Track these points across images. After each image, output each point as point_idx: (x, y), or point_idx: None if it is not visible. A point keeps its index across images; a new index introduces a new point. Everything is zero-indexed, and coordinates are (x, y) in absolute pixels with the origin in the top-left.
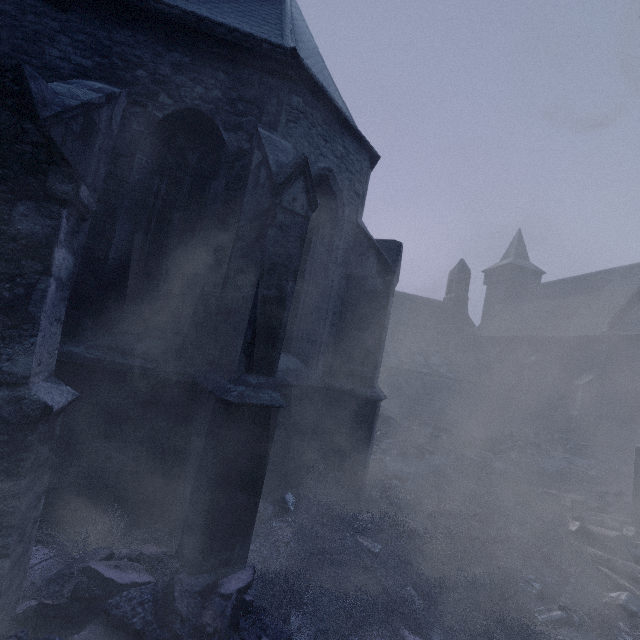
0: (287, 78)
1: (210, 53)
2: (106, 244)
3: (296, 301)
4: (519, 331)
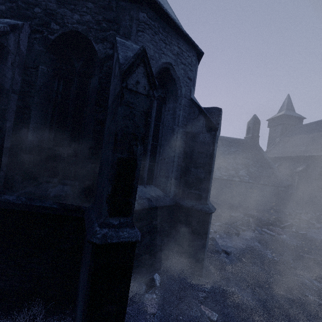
0: (134, 0)
1: None
2: (25, 127)
3: (154, 152)
4: (291, 153)
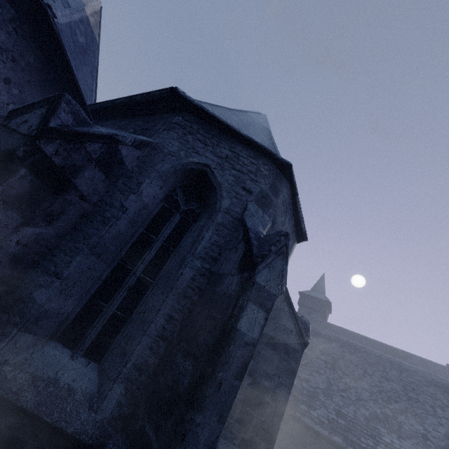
0: (176, 110)
1: (141, 116)
2: None
3: (140, 294)
4: None
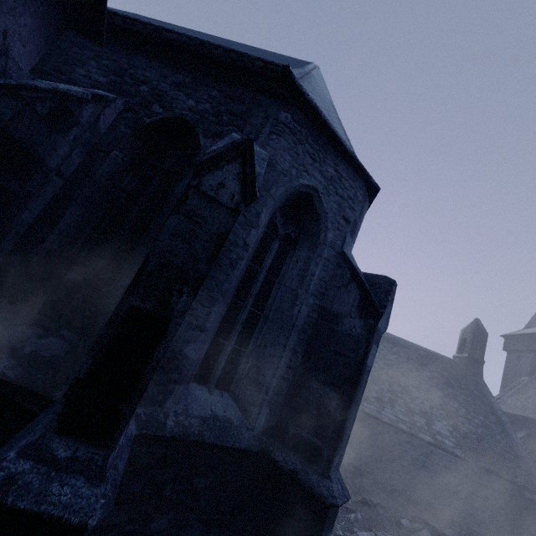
0: (279, 96)
1: (210, 76)
2: (50, 226)
3: (251, 327)
4: None
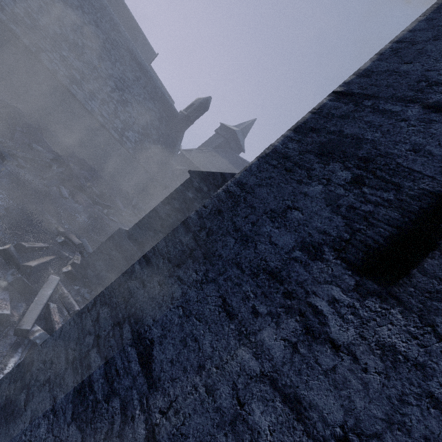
0: None
1: None
2: None
3: None
4: (203, 166)
